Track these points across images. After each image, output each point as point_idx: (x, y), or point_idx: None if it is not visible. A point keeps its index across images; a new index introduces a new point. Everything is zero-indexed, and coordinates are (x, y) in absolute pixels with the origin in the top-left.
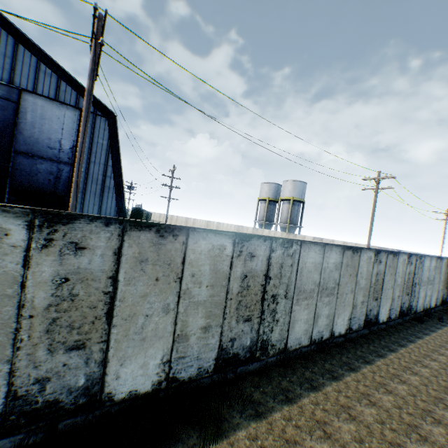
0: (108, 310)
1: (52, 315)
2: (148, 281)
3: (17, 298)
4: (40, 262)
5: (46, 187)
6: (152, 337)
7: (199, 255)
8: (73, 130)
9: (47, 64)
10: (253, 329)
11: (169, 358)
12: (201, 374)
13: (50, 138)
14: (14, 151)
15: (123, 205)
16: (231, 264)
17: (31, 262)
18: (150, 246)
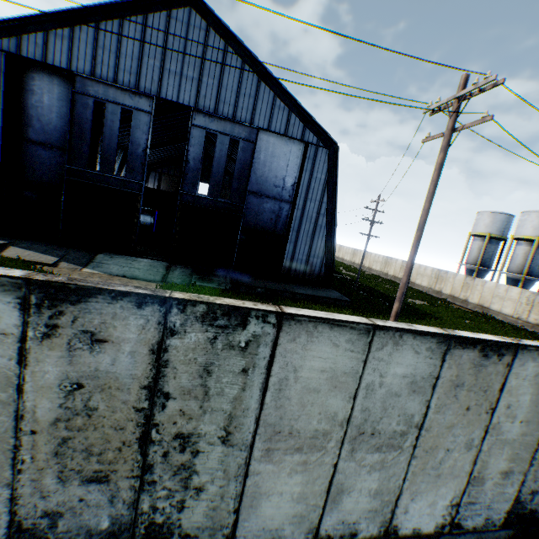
0: None
1: None
2: None
3: None
4: None
5: (268, 226)
6: None
7: None
8: (296, 166)
9: (281, 98)
10: None
11: None
12: None
13: (276, 176)
14: (247, 191)
15: (332, 246)
16: None
17: None
18: None
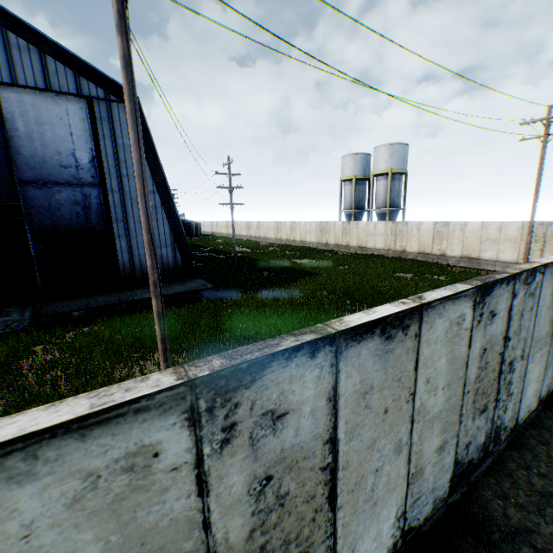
0: (330, 490)
1: (256, 542)
2: (374, 419)
3: (201, 548)
4: (222, 472)
5: (76, 224)
6: (384, 495)
7: (434, 346)
8: (86, 133)
9: (16, 32)
10: (487, 419)
11: (403, 509)
12: (436, 506)
13: (59, 152)
14: (19, 182)
15: (179, 228)
16: (469, 340)
17: (209, 479)
18: (374, 362)
